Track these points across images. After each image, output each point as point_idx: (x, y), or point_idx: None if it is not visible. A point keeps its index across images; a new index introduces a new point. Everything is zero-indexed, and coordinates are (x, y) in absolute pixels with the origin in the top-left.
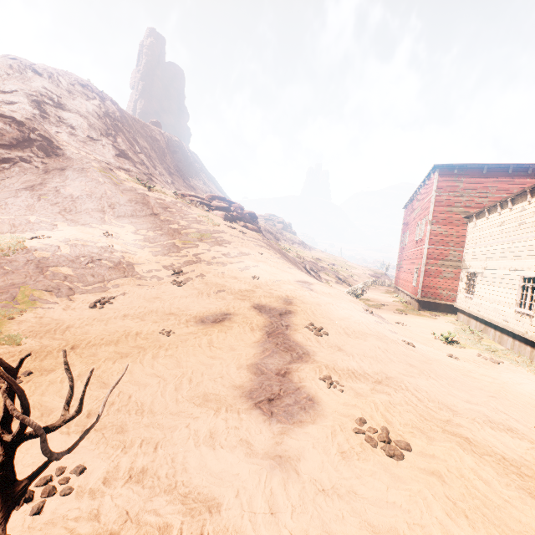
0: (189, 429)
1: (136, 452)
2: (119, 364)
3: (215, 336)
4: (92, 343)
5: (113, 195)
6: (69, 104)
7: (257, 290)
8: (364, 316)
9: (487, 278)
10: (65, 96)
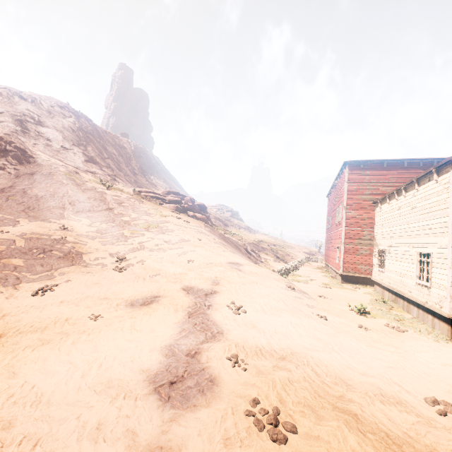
0: (78, 420)
1: (11, 451)
2: (38, 351)
3: (139, 319)
4: (20, 330)
5: (74, 194)
6: (48, 121)
7: (189, 273)
8: (285, 292)
9: (393, 254)
10: (45, 115)
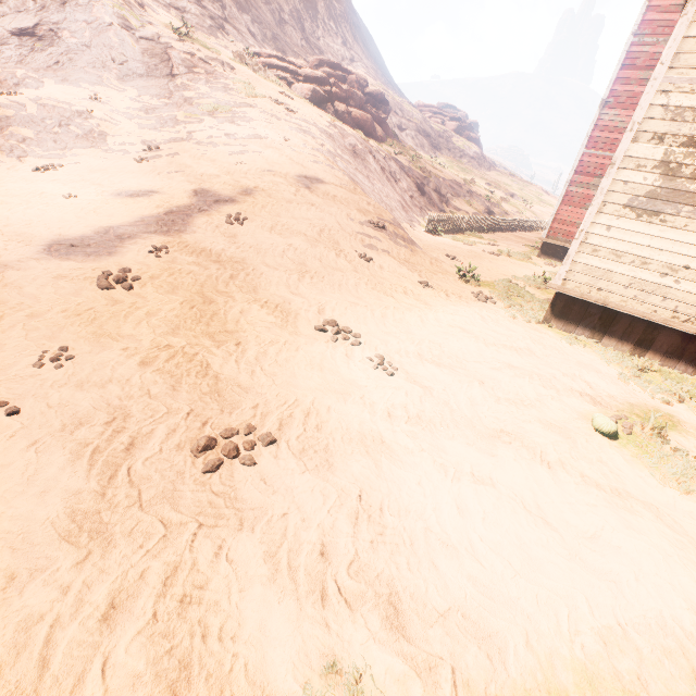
0: None
1: None
2: None
3: (109, 205)
4: None
5: (120, 44)
6: None
7: (223, 177)
8: (347, 224)
9: None
10: None
